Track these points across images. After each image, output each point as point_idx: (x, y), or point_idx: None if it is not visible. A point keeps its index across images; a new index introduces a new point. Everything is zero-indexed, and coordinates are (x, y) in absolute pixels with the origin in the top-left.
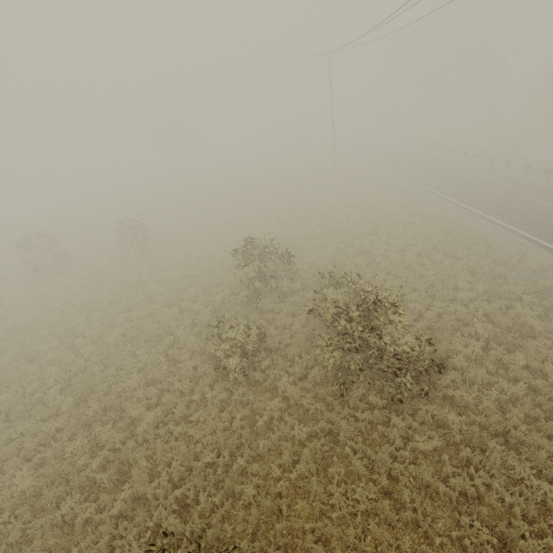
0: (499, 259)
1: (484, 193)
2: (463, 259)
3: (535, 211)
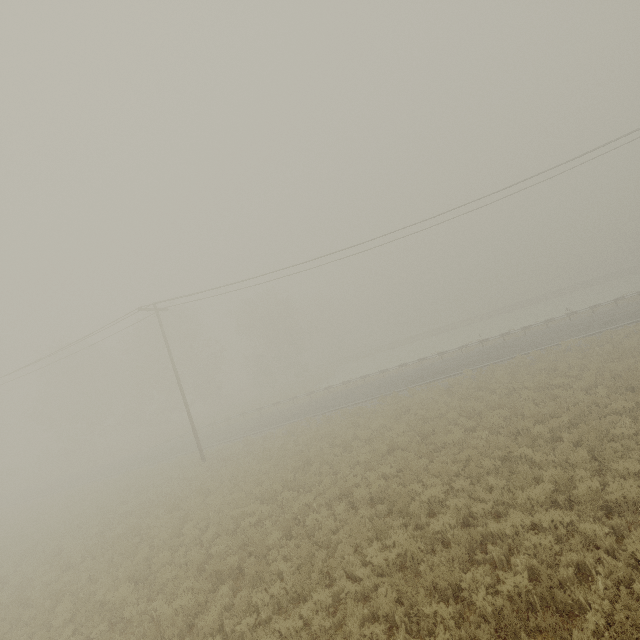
0: (557, 352)
1: (419, 376)
2: (568, 352)
3: (468, 361)
